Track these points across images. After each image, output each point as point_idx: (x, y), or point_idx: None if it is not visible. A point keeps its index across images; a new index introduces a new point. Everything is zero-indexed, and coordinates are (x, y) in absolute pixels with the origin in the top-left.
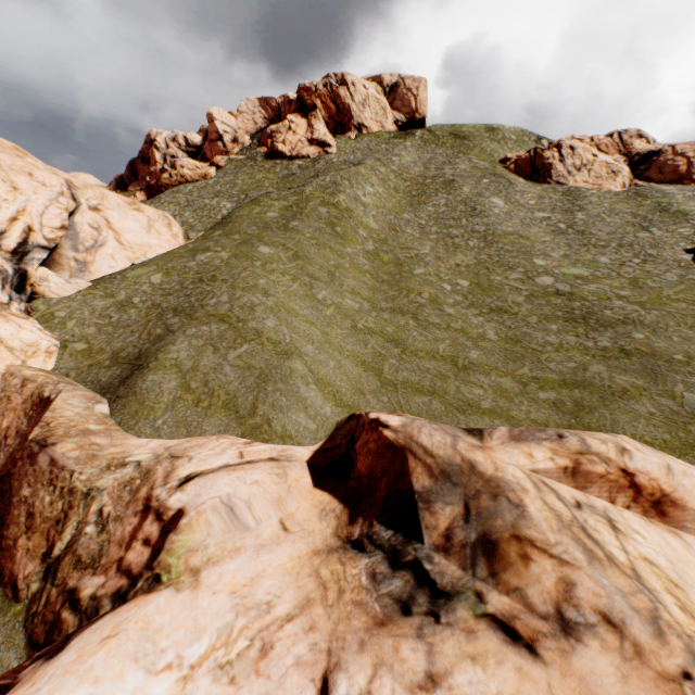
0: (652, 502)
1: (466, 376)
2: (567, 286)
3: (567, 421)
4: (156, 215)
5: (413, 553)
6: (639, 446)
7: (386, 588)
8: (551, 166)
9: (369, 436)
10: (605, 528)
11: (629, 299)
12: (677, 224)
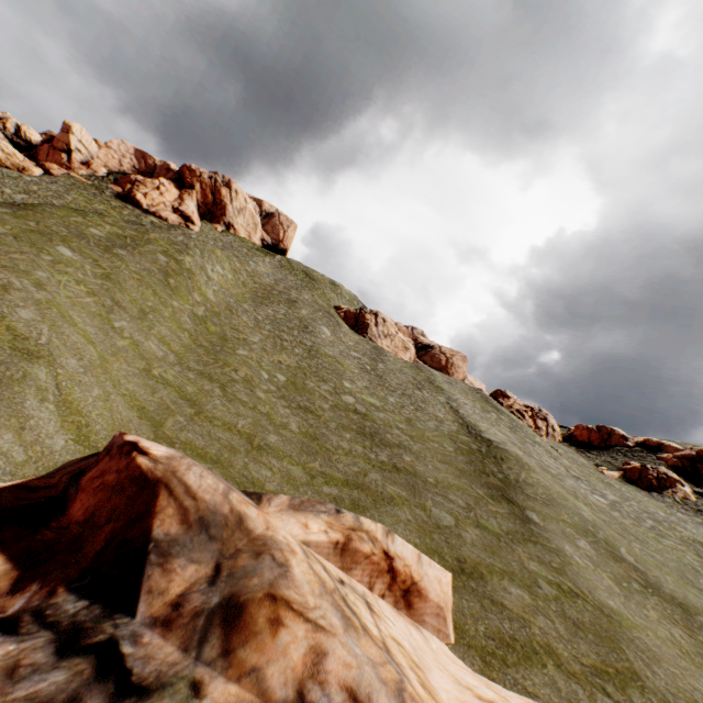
0: (403, 590)
1: (259, 455)
2: (364, 408)
3: None
4: None
5: (110, 630)
6: None
7: (28, 687)
8: (369, 325)
9: (114, 463)
10: (363, 605)
11: (404, 431)
12: (438, 393)
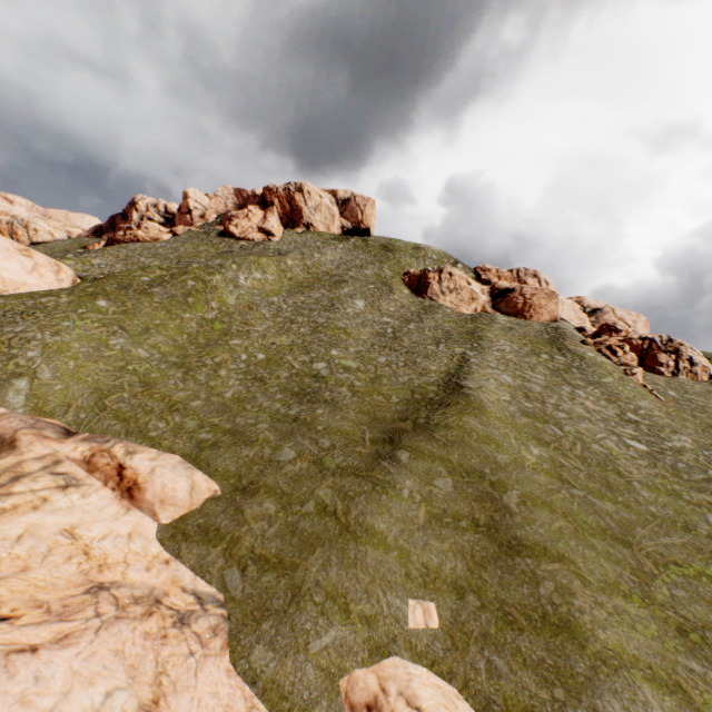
0: (128, 487)
1: (168, 415)
2: (328, 372)
3: (192, 452)
4: (47, 262)
5: None
6: (168, 460)
7: None
8: (429, 285)
9: None
10: (51, 484)
11: (355, 388)
12: (462, 344)
